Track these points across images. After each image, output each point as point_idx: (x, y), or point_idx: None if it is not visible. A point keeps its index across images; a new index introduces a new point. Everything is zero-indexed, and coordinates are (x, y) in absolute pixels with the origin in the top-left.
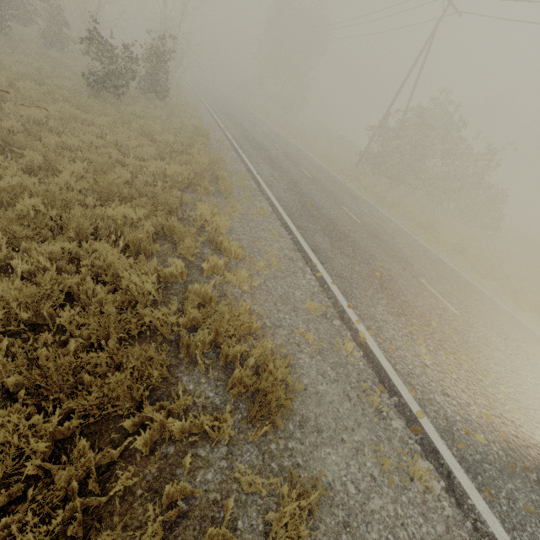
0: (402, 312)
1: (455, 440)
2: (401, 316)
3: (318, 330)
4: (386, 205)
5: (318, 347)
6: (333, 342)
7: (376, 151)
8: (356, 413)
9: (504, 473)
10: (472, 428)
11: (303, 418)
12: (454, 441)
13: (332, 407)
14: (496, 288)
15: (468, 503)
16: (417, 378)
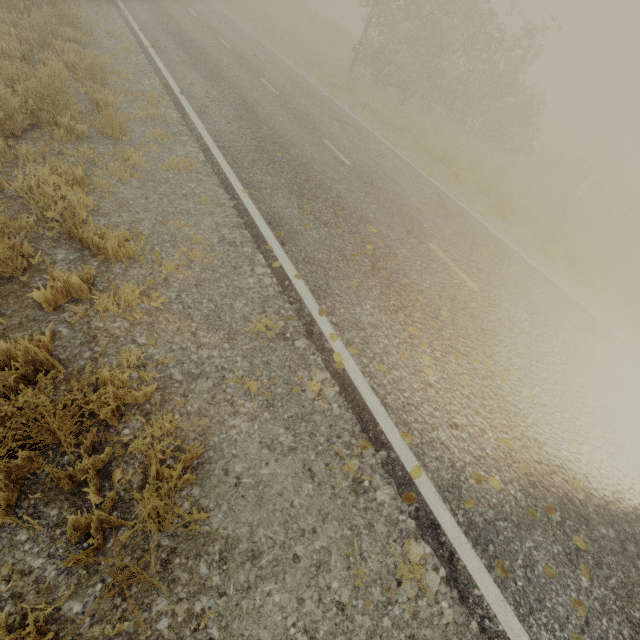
0: (400, 305)
1: (462, 497)
2: (399, 312)
3: (269, 364)
4: (391, 131)
5: (266, 396)
6: (293, 379)
7: (376, 43)
8: (321, 497)
9: (523, 527)
10: (486, 469)
11: (227, 544)
12: (461, 500)
13: (281, 501)
14: (524, 237)
15: (475, 594)
16: (415, 411)
